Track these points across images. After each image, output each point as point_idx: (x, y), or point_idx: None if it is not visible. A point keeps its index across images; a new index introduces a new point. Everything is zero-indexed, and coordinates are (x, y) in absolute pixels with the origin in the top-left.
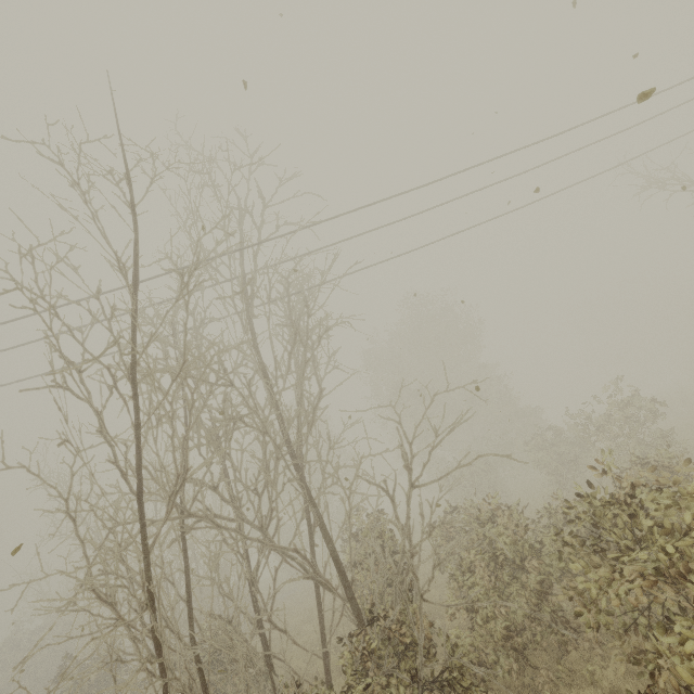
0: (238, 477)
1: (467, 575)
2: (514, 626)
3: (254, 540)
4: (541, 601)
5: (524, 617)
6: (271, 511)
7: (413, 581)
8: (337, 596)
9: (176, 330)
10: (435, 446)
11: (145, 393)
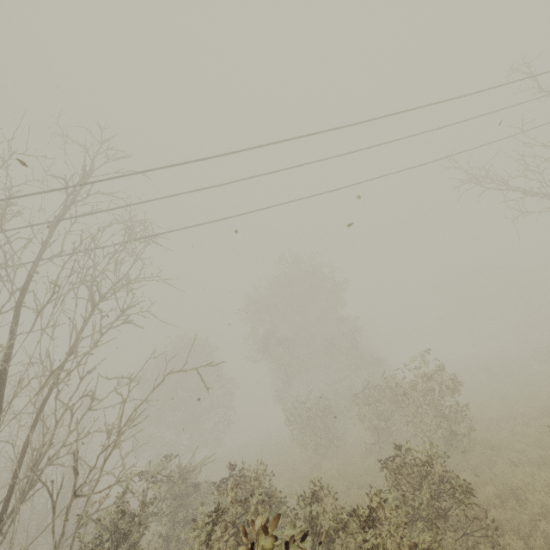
0: None
1: None
2: None
3: None
4: None
5: None
6: None
7: None
8: None
9: None
10: (104, 449)
11: None
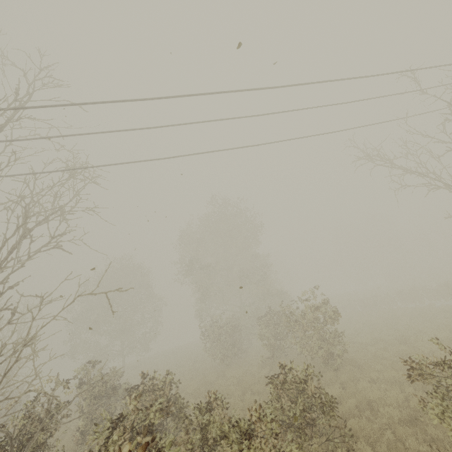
0: None
1: None
2: None
3: None
4: None
5: None
6: None
7: None
8: None
9: None
10: None
11: None
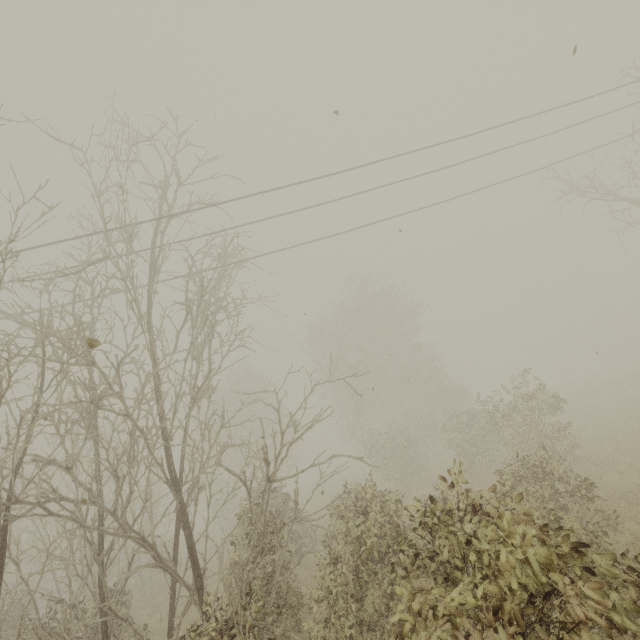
0: (97, 458)
1: (331, 566)
2: (366, 622)
3: (92, 528)
4: (392, 600)
5: (373, 615)
6: (130, 494)
7: (290, 563)
8: (185, 586)
9: (83, 297)
10: (293, 441)
11: (17, 363)
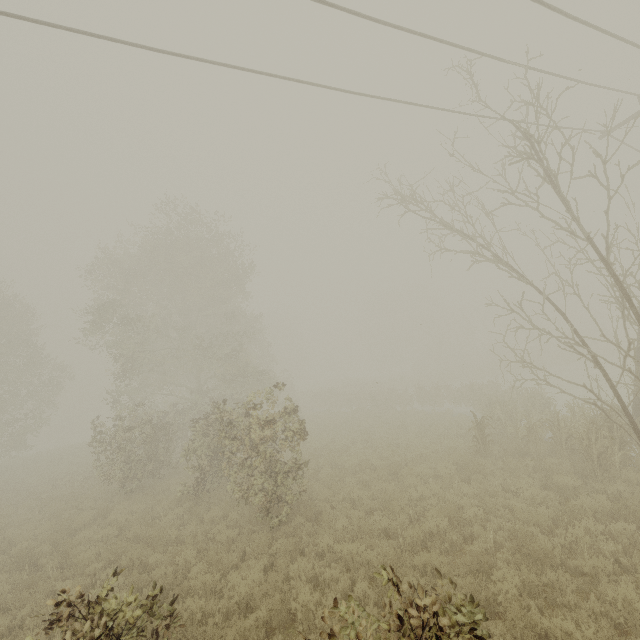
0: None
1: None
2: None
3: None
4: None
5: None
6: None
7: None
8: None
9: None
10: None
11: None
